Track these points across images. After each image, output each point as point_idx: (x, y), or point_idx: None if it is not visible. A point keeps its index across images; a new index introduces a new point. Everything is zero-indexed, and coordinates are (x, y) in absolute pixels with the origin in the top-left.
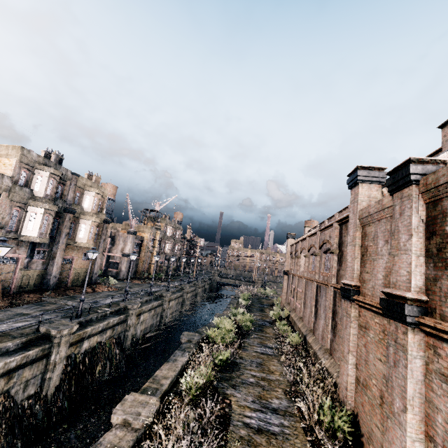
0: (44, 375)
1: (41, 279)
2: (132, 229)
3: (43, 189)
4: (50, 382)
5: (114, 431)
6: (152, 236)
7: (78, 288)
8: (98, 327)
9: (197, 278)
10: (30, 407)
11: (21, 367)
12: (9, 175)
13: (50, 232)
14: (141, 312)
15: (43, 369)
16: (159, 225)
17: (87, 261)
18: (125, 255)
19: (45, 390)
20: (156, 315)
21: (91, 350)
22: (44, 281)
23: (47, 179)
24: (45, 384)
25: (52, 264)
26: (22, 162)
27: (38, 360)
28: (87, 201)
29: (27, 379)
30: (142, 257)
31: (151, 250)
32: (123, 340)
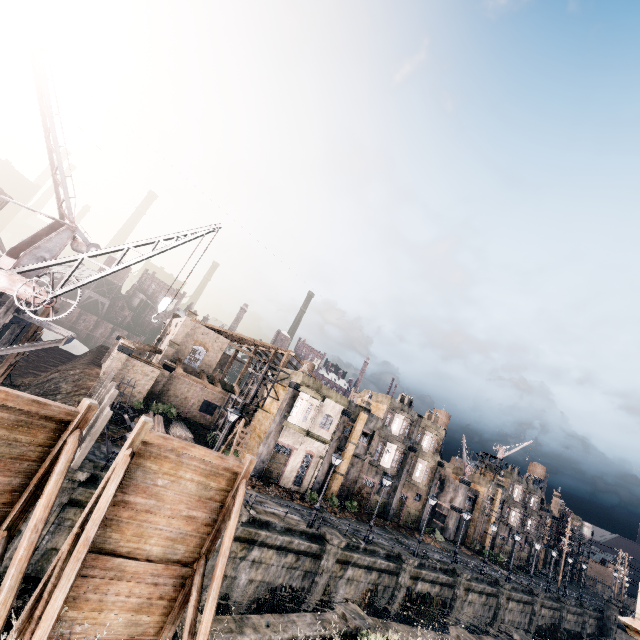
0: (393, 590)
1: (383, 507)
2: (465, 478)
3: (398, 429)
4: (396, 600)
5: (451, 637)
6: (491, 494)
7: (407, 529)
8: (430, 575)
9: (564, 592)
10: (383, 610)
11: (385, 572)
12: (381, 417)
13: (397, 466)
14: (470, 588)
15: (393, 584)
16: (501, 480)
17: (418, 502)
18: (454, 509)
19: (392, 605)
20: (488, 606)
21: (422, 595)
22: (385, 509)
23: (402, 421)
24: (392, 599)
25: (393, 496)
26: (389, 408)
27: (392, 574)
28: (426, 441)
29: (385, 585)
30: (475, 518)
31: (488, 512)
32: (448, 609)
